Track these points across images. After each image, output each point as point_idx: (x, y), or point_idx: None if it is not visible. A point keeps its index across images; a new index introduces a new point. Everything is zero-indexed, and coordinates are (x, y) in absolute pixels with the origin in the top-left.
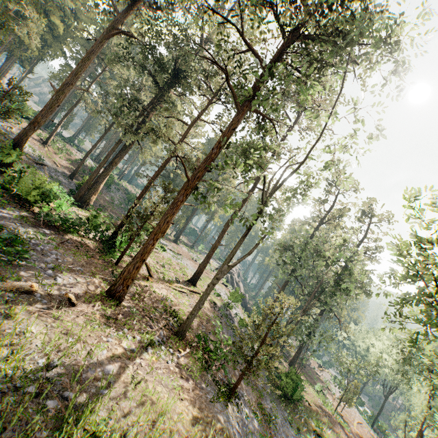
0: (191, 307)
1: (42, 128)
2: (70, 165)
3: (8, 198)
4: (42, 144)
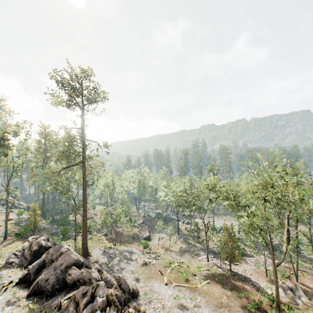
0: (2, 232)
1: None
2: None
3: None
4: None
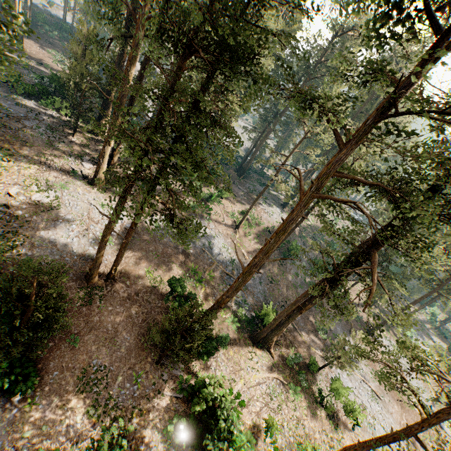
0: None
1: (237, 190)
2: (257, 244)
3: (192, 424)
4: (234, 229)
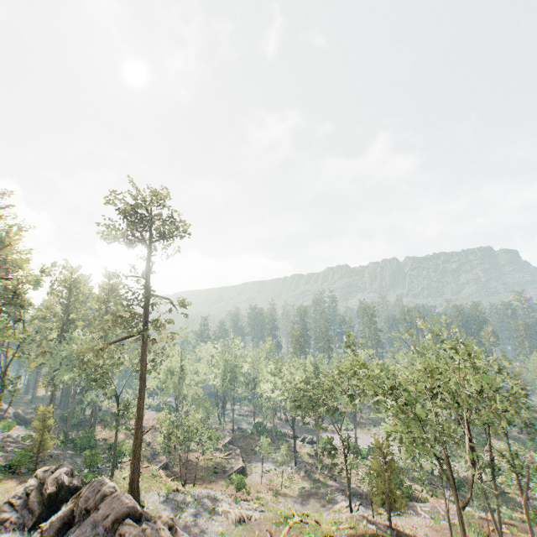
0: None
1: None
2: None
3: None
4: None
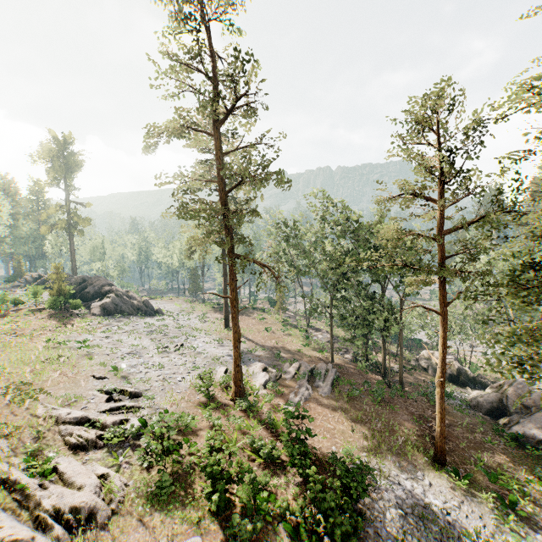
0: None
1: None
2: None
3: None
4: None
